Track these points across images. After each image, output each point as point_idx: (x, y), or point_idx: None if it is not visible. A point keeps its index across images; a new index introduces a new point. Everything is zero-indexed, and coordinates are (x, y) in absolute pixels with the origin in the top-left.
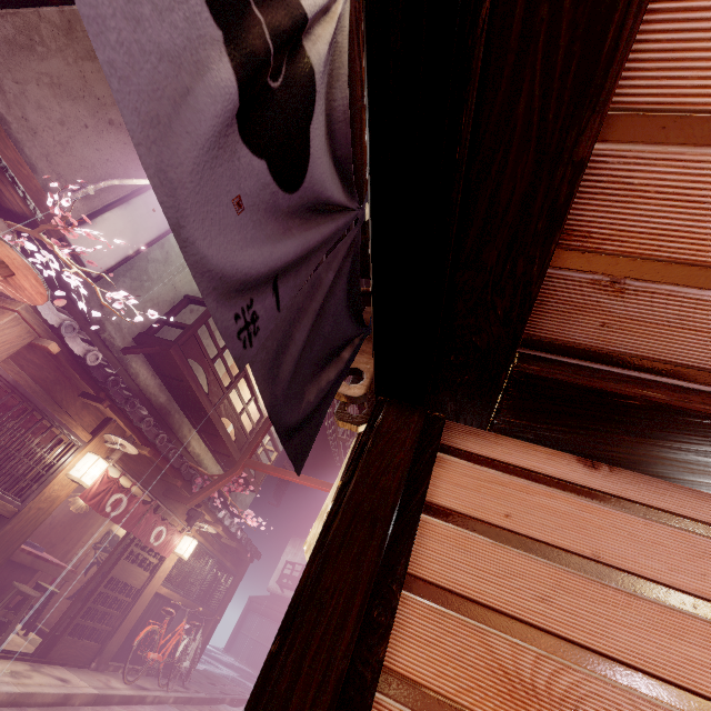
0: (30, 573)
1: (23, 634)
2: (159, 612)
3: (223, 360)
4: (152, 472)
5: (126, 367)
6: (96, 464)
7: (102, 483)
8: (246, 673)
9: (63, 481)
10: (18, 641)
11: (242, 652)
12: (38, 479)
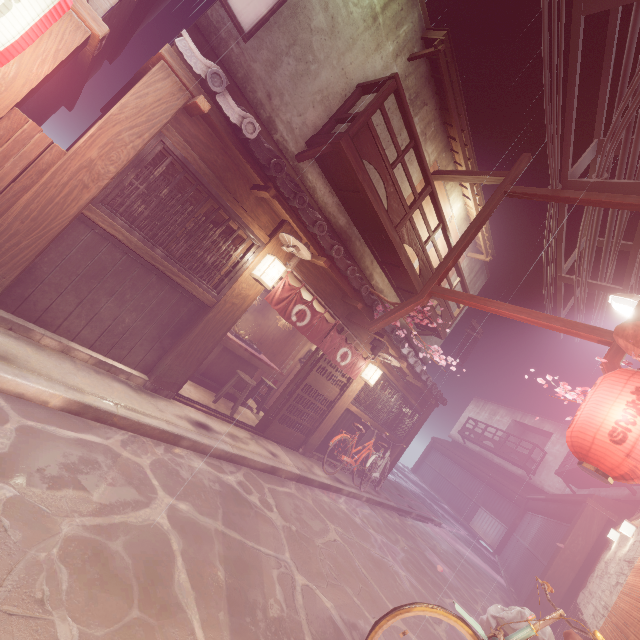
0: (253, 368)
1: (256, 412)
2: (351, 426)
3: (404, 167)
4: (334, 292)
5: (302, 179)
6: (273, 265)
7: (284, 290)
8: (429, 494)
9: (249, 281)
10: (249, 415)
11: (426, 477)
12: (227, 274)
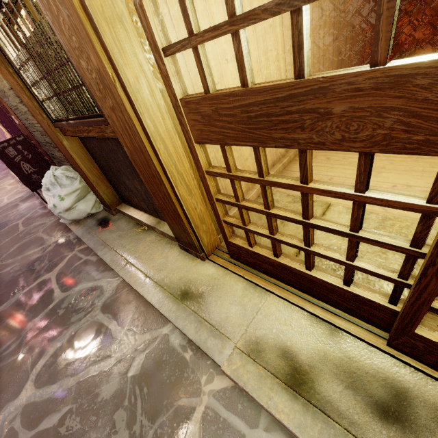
0: None
1: None
2: None
3: None
4: None
5: None
6: None
7: None
8: None
9: None
10: None
11: None
12: None
